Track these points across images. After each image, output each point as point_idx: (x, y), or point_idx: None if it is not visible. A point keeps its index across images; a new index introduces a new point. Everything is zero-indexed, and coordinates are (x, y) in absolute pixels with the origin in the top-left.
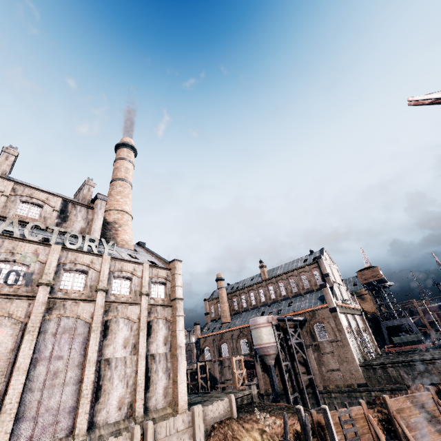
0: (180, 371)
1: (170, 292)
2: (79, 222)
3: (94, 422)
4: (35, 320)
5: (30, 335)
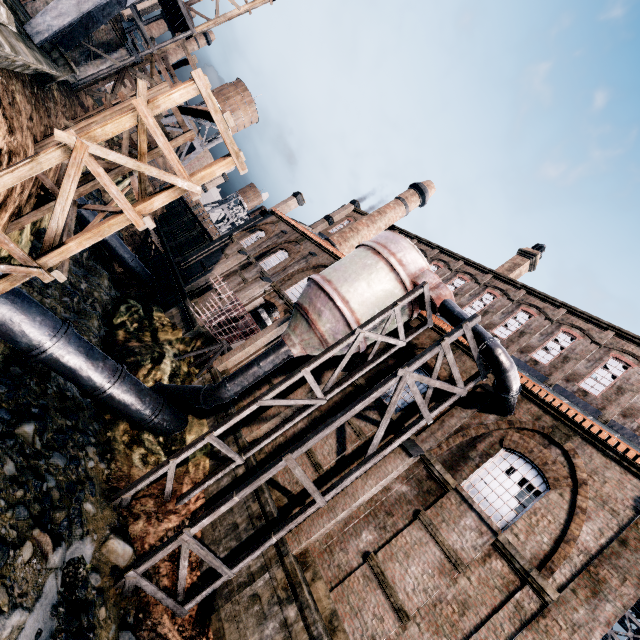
0: None
1: None
2: None
3: None
4: None
5: None
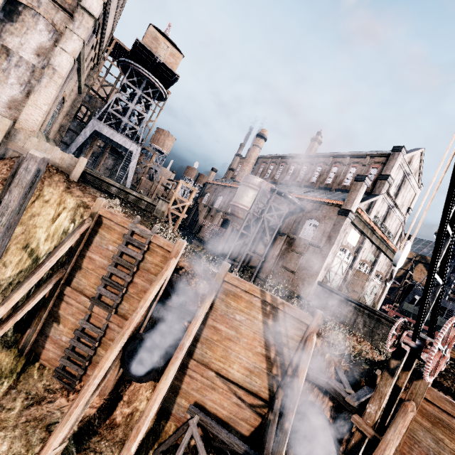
0: (40, 94)
1: None
2: None
3: None
4: None
5: None
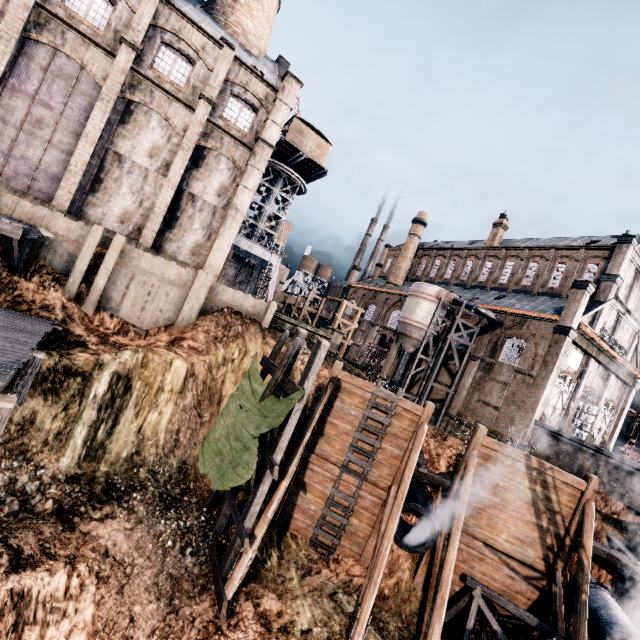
0: (223, 237)
1: (260, 129)
2: None
3: (84, 212)
4: (11, 26)
5: (2, 44)
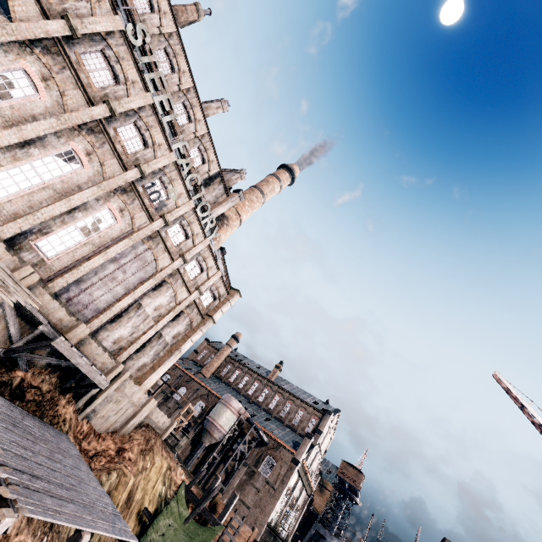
0: (164, 366)
1: (212, 308)
2: (212, 196)
3: (98, 332)
4: (139, 235)
5: (129, 241)
